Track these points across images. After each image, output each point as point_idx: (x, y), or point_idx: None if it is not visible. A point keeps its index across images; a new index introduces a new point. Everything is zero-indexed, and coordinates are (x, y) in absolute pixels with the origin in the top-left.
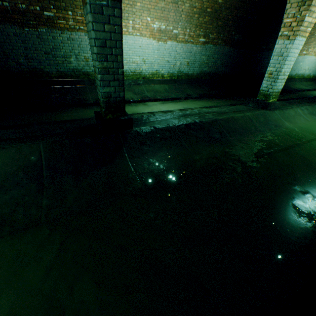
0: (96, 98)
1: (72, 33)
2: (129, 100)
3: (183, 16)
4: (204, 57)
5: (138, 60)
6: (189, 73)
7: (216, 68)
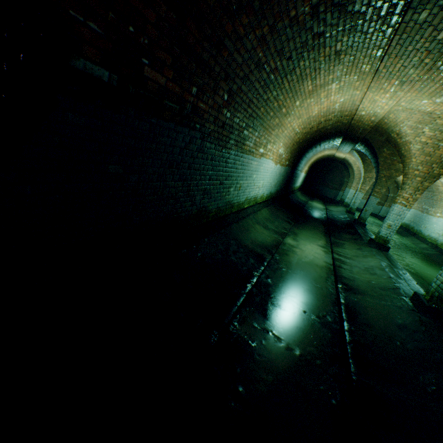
0: (258, 245)
1: (246, 156)
2: (280, 243)
3: (291, 143)
4: (282, 177)
5: (261, 184)
6: (272, 192)
7: (281, 186)
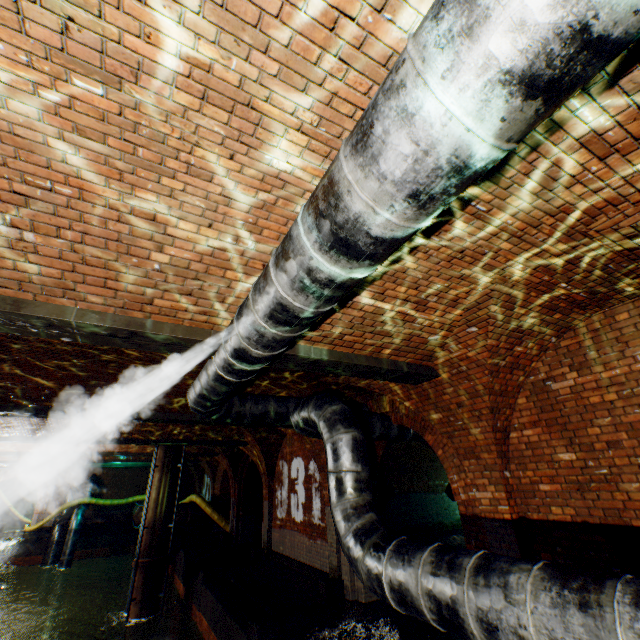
0: None
1: None
2: None
3: None
4: None
5: None
6: None
7: None
